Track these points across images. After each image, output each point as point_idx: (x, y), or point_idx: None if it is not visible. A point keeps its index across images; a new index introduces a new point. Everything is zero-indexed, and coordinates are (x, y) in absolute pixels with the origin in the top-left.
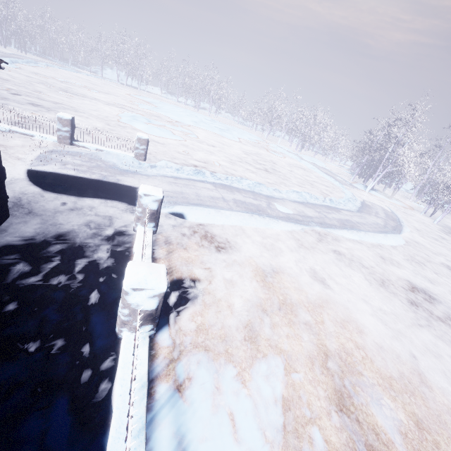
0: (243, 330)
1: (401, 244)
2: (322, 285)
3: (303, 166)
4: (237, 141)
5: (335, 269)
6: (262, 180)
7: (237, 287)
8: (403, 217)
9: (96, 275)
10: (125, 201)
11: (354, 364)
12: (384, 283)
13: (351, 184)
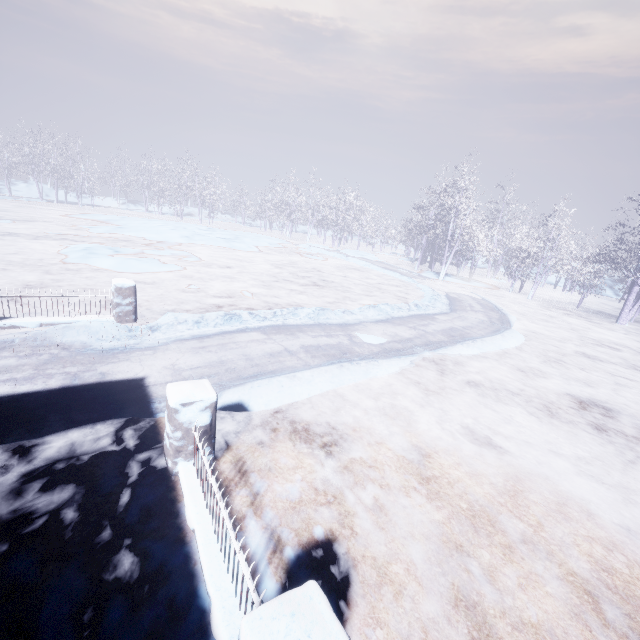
0: (458, 615)
1: (523, 341)
2: (494, 451)
3: (354, 266)
4: (257, 252)
5: (487, 413)
6: (318, 300)
7: (396, 518)
8: (497, 302)
9: (136, 637)
10: (130, 414)
11: (630, 588)
12: (550, 410)
13: (420, 275)
